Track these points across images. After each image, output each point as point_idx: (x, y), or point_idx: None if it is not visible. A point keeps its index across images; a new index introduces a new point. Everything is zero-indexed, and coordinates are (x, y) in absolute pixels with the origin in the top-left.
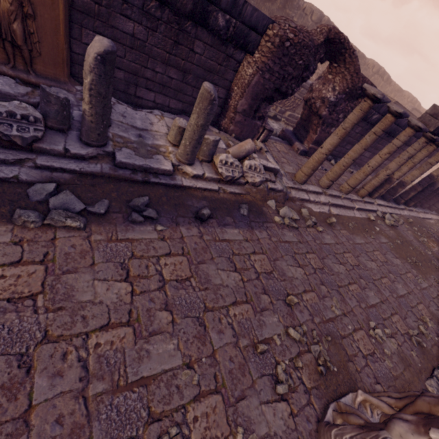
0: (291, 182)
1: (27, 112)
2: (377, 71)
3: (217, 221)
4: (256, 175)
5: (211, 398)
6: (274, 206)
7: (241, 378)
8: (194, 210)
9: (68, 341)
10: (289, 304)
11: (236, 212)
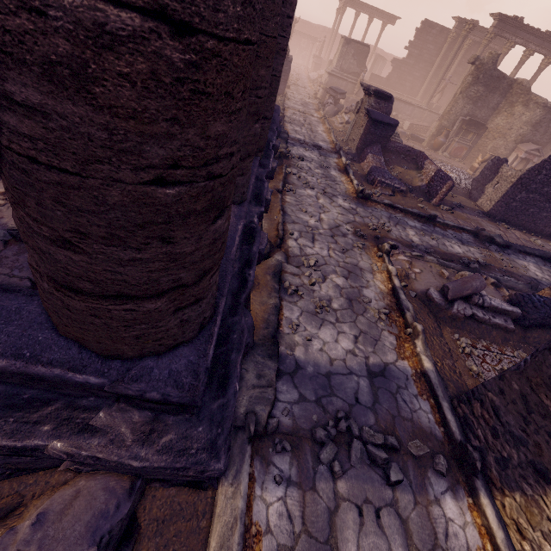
0: None
1: None
2: (324, 30)
3: None
4: None
5: None
6: None
7: None
8: None
9: None
10: None
11: None
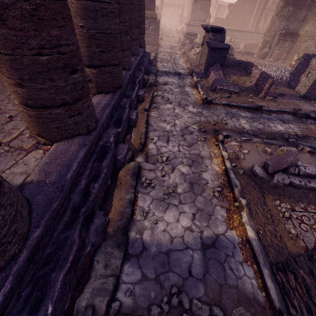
0: None
1: None
2: None
3: None
4: None
5: None
6: None
7: None
8: None
9: None
10: None
11: None
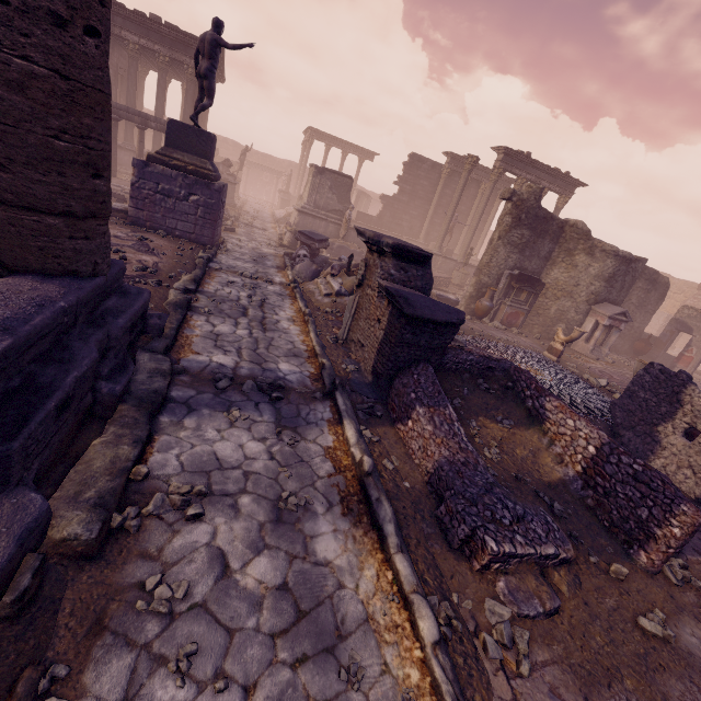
0: None
1: None
2: (290, 165)
3: None
4: None
5: None
6: None
7: None
8: None
9: None
10: None
11: None
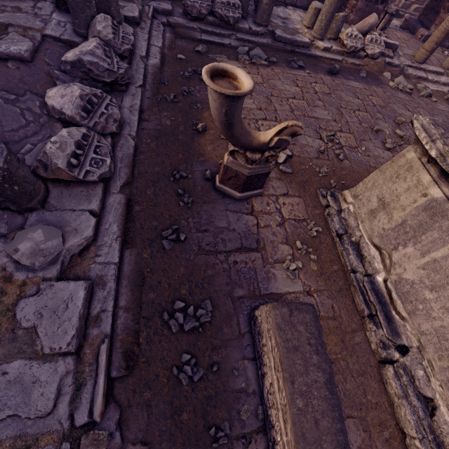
0: (409, 61)
1: (235, 1)
2: None
3: (343, 77)
4: (376, 47)
5: (347, 134)
6: (389, 76)
7: (363, 135)
8: (326, 69)
9: (281, 98)
10: (397, 123)
11: (357, 75)
